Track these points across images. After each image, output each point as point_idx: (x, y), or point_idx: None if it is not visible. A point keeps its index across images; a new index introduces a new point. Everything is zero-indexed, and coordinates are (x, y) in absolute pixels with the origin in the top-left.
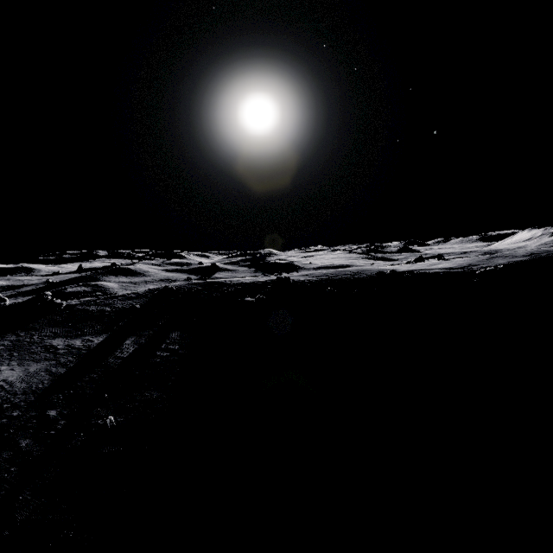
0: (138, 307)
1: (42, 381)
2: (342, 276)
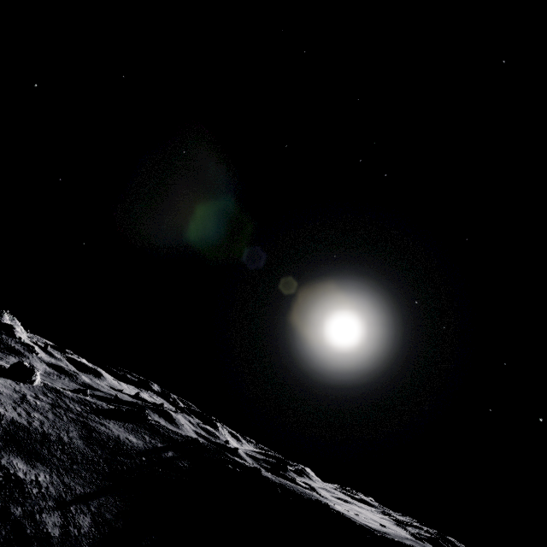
0: (180, 440)
1: (142, 447)
2: (294, 489)
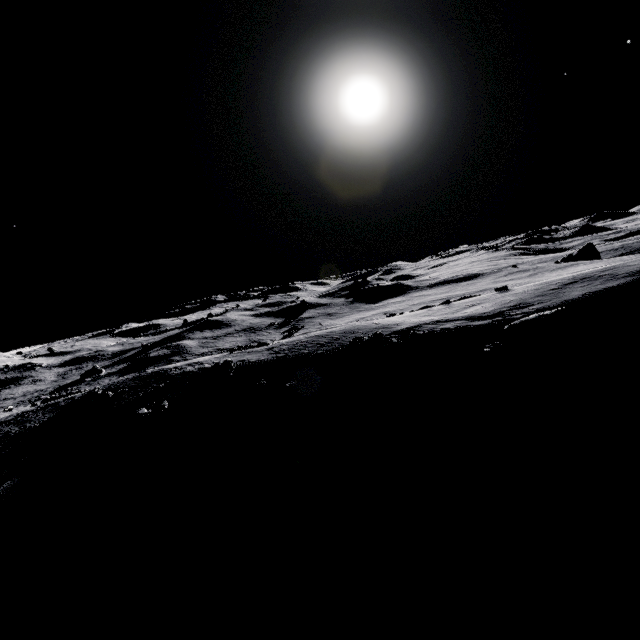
0: (38, 427)
1: None
2: (305, 350)
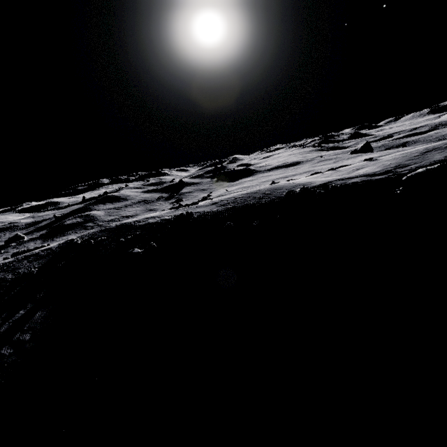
0: (35, 271)
1: None
2: (249, 202)
